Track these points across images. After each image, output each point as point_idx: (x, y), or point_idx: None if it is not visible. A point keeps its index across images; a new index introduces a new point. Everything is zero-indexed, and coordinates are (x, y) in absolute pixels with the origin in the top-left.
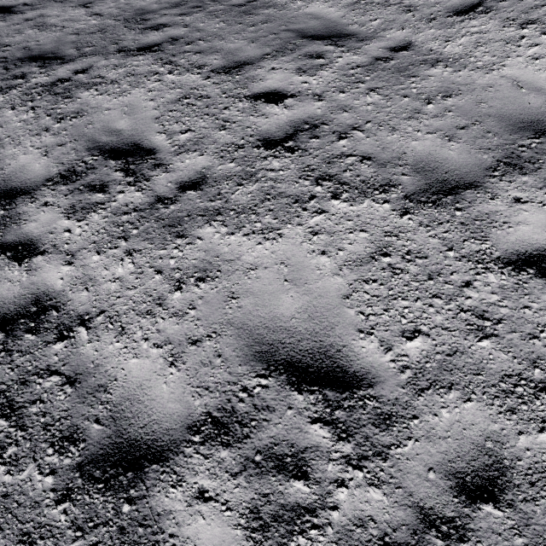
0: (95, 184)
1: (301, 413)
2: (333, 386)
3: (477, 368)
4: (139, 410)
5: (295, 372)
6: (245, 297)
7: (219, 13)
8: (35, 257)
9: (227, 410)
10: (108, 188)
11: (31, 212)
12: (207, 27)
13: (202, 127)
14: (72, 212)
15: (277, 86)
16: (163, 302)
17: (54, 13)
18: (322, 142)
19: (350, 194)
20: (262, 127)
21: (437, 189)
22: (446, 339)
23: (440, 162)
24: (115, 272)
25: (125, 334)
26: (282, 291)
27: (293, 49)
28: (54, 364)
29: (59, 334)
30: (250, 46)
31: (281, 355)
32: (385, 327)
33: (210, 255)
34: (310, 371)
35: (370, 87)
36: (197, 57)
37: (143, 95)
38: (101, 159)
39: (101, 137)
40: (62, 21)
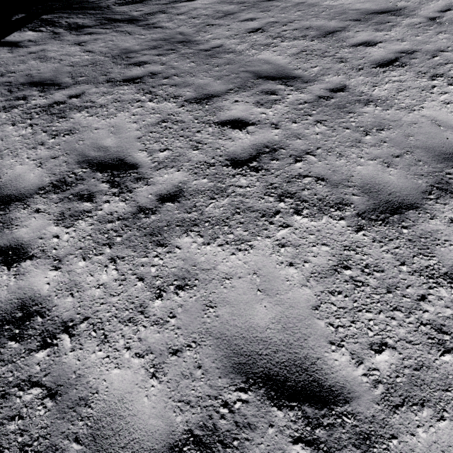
0: (84, 194)
1: (282, 431)
2: (311, 402)
3: (444, 384)
4: (120, 427)
5: (273, 385)
6: (222, 306)
7: (189, 55)
8: (24, 261)
9: (209, 428)
10: (95, 198)
11: (23, 217)
12: (180, 66)
13: (178, 147)
14: (61, 219)
15: (240, 115)
16: (144, 309)
17: (53, 48)
18: (282, 163)
19: (309, 211)
20: (229, 149)
21: (384, 209)
22: (411, 352)
23: (383, 185)
24: (99, 278)
25: (108, 343)
26: (256, 301)
27: (252, 86)
28: (35, 375)
29: (42, 342)
30: (216, 82)
31: (258, 367)
32: (353, 339)
33: (188, 264)
34: (287, 385)
35: (317, 119)
36: (173, 89)
37: (128, 118)
38: (90, 171)
39: (90, 152)
40: (60, 55)
